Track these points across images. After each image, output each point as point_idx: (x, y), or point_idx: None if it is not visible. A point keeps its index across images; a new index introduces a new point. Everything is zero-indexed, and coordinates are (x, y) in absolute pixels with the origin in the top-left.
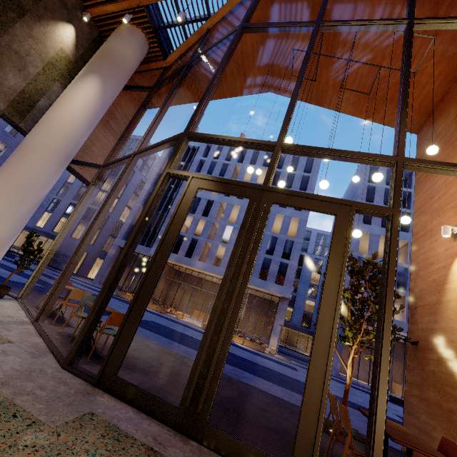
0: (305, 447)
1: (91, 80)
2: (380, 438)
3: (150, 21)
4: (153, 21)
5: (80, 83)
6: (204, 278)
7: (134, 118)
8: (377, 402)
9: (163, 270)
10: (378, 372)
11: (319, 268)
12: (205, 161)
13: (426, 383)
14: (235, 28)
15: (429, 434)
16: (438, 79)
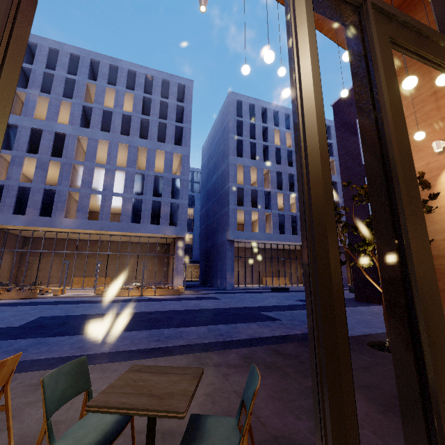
0: None
1: None
2: None
3: None
4: None
5: None
6: (78, 238)
7: None
8: None
9: (1, 242)
10: None
11: (190, 204)
12: (31, 70)
13: None
14: None
15: None
16: None
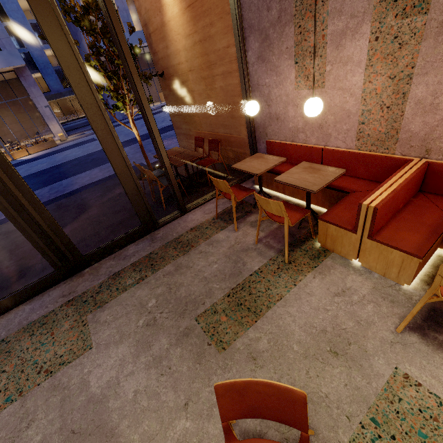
0: (144, 212)
1: None
2: (173, 176)
3: None
4: None
5: None
6: None
7: None
8: (163, 160)
9: None
10: (155, 142)
11: None
12: None
13: (178, 103)
14: None
15: (189, 134)
16: None
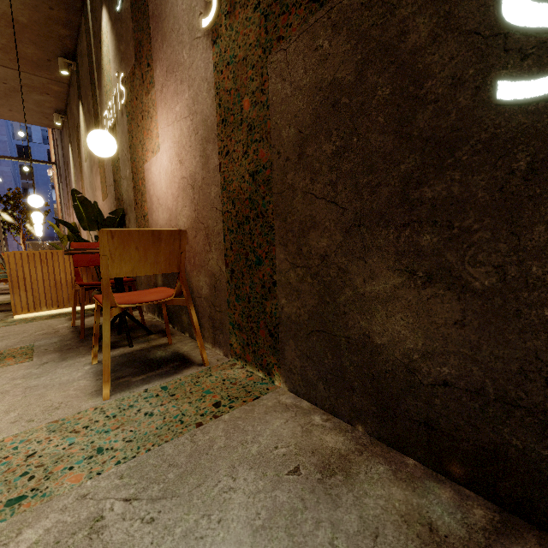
0: None
1: None
2: None
3: None
4: None
5: None
6: None
7: None
8: (2, 248)
9: None
10: (0, 240)
11: None
12: None
13: None
14: None
15: None
16: None
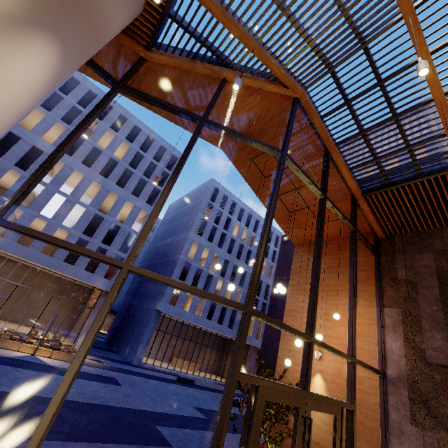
0: None
1: (42, 47)
2: None
3: (170, 2)
4: (171, 4)
5: (12, 40)
6: None
7: (78, 128)
8: None
9: None
10: None
11: None
12: None
13: None
14: (279, 151)
15: None
16: (326, 234)
